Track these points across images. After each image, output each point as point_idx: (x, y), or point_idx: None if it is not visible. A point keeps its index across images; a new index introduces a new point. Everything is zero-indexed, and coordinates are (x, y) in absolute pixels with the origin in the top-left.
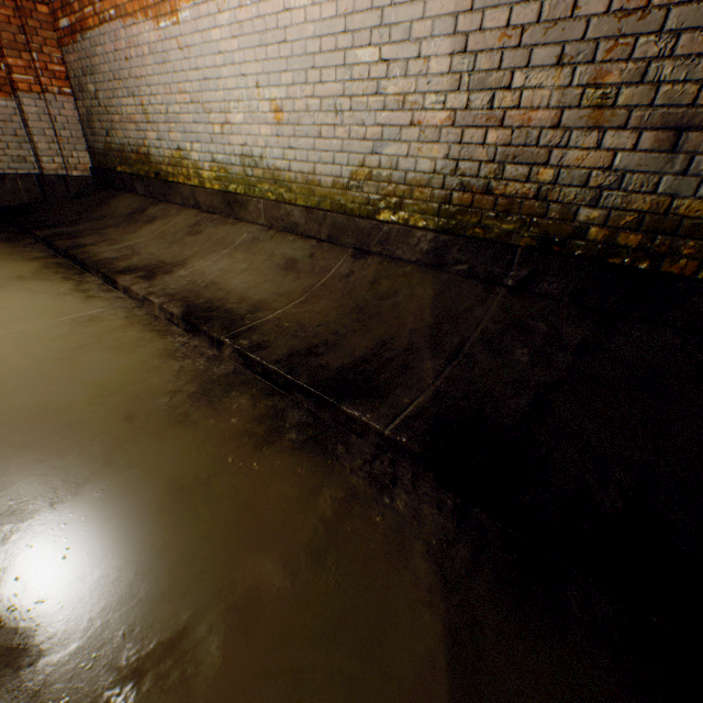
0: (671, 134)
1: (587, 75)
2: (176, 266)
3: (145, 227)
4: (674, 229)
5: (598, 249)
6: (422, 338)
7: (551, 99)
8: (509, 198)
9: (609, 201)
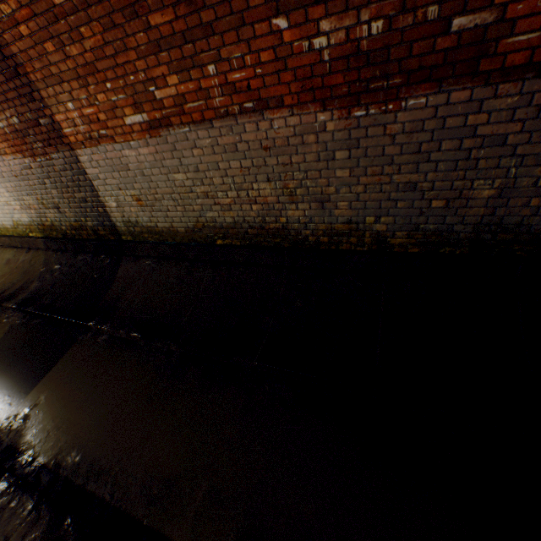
0: (58, 209)
1: (36, 198)
2: None
3: None
4: (77, 229)
5: (73, 235)
6: (38, 276)
7: (35, 203)
8: (49, 226)
9: (64, 224)
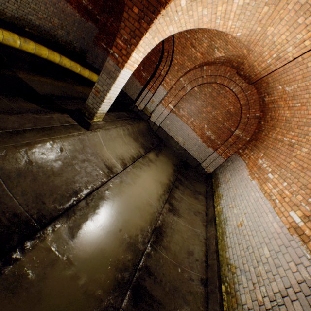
0: None
1: None
2: (178, 215)
3: (192, 198)
4: None
5: None
6: None
7: None
8: None
9: None
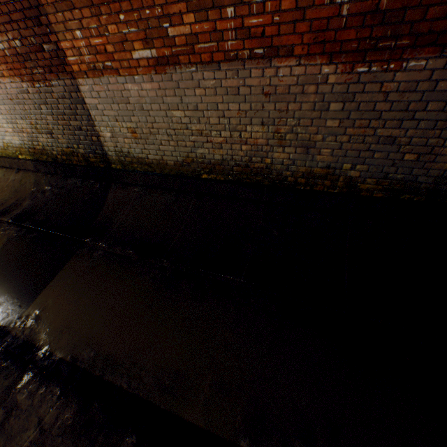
0: (51, 135)
1: (29, 122)
2: None
3: None
4: (68, 154)
5: (63, 160)
6: (29, 195)
7: (28, 127)
8: (40, 150)
9: (55, 149)
